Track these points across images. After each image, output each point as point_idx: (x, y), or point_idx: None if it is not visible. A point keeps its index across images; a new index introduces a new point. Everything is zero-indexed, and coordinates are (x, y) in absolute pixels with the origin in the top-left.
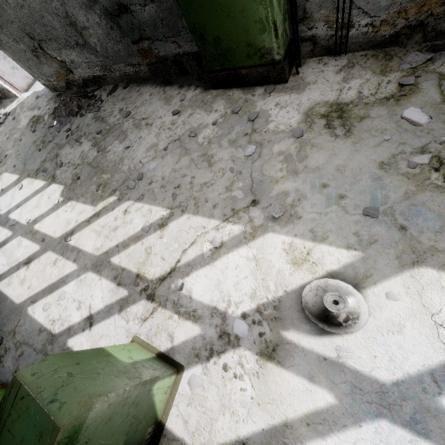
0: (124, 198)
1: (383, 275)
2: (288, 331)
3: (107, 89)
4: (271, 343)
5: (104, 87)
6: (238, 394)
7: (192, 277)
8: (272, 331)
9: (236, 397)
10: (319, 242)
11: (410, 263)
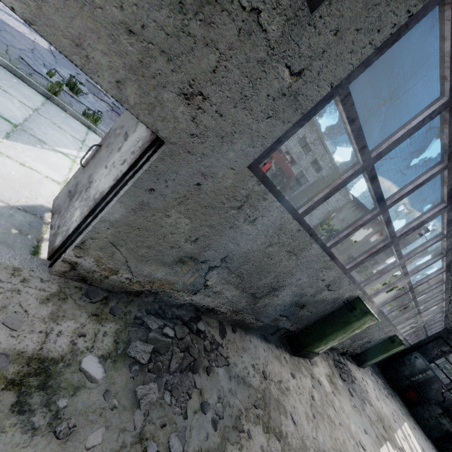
0: None
1: None
2: None
3: (212, 324)
4: None
5: (205, 318)
6: None
7: None
8: None
9: None
10: None
11: (379, 449)
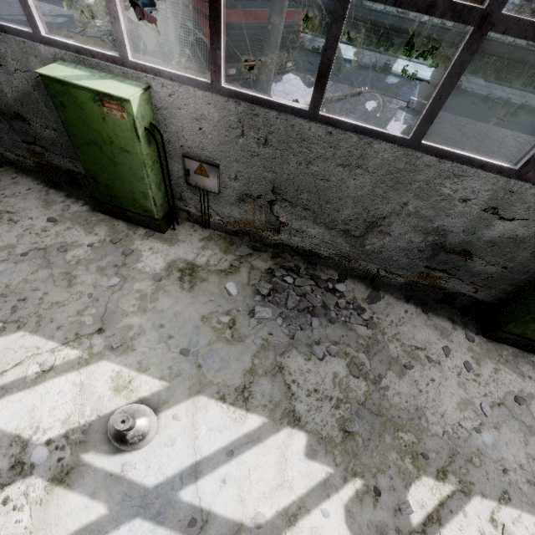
0: None
1: (176, 401)
2: (88, 453)
3: None
4: (67, 466)
5: None
6: (11, 527)
7: (2, 402)
8: (73, 455)
9: (7, 531)
10: (142, 372)
11: (195, 392)
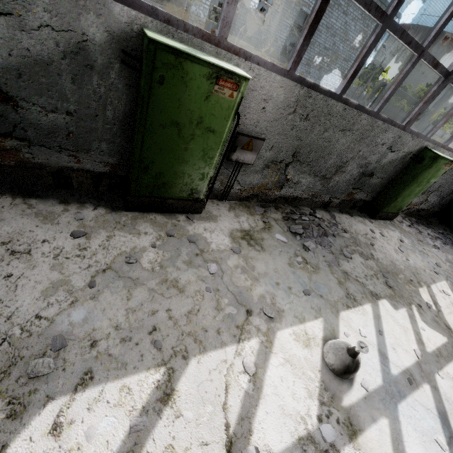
0: (33, 403)
1: (336, 325)
2: (343, 399)
3: None
4: (346, 420)
5: None
6: None
7: (256, 429)
8: (339, 410)
9: None
10: (304, 322)
11: (337, 313)
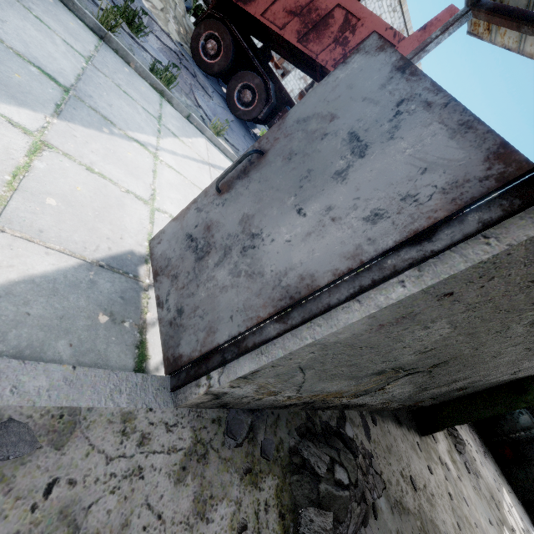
0: None
1: None
2: None
3: (356, 421)
4: None
5: (349, 414)
6: None
7: None
8: None
9: None
10: None
11: None
